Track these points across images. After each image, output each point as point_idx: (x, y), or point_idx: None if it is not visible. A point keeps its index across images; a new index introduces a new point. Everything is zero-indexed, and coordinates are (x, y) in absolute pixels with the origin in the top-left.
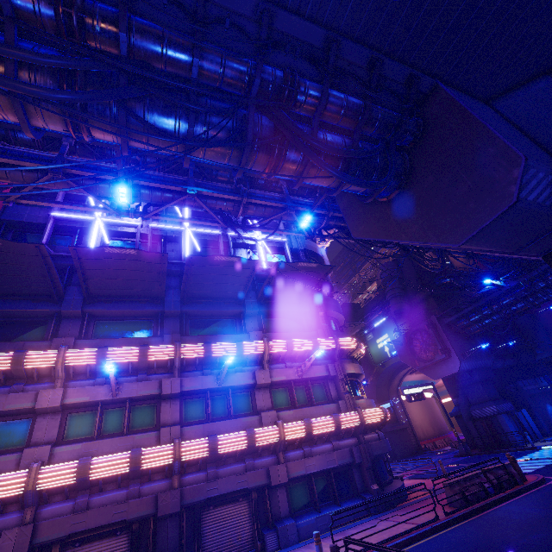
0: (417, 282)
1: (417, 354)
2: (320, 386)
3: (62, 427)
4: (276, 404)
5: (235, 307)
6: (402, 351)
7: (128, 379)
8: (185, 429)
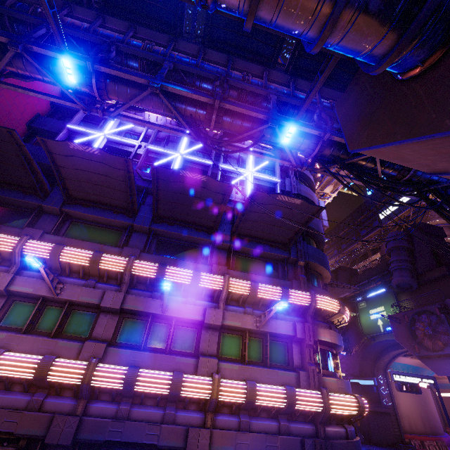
0: (430, 258)
1: (418, 338)
2: (282, 346)
3: (3, 311)
4: (223, 351)
5: (205, 236)
6: (399, 330)
7: (77, 282)
8: (110, 350)
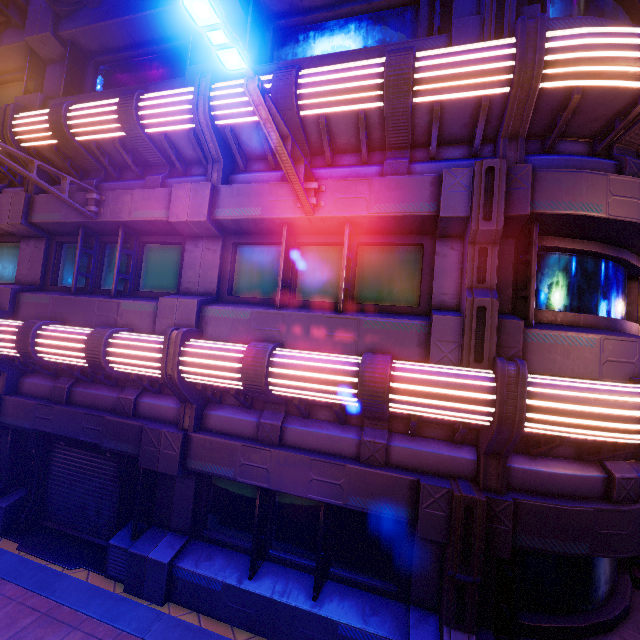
0: None
1: None
2: (405, 256)
3: None
4: (242, 284)
5: None
6: None
7: None
8: (23, 298)
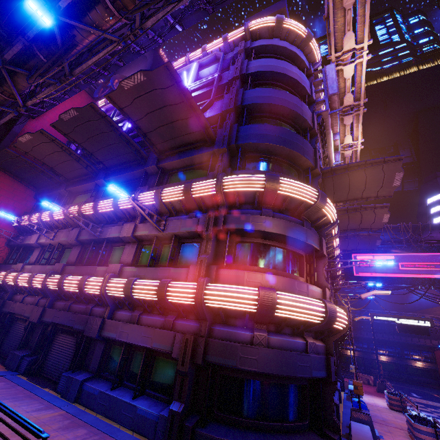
0: None
1: None
2: (196, 247)
3: (40, 256)
4: (142, 260)
5: (139, 168)
6: None
7: (66, 231)
8: (66, 268)
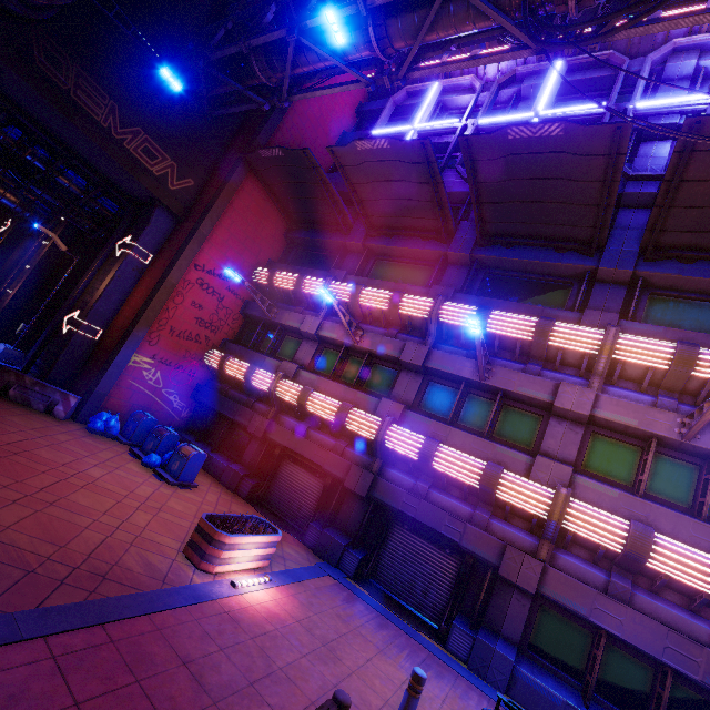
0: None
1: None
2: None
3: (316, 357)
4: (592, 463)
5: (575, 259)
6: None
7: (378, 331)
8: (408, 414)
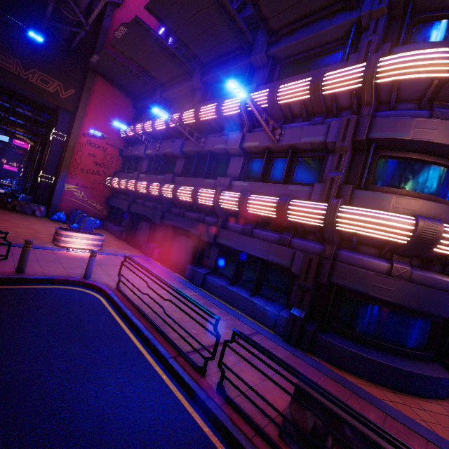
0: None
1: None
2: (317, 162)
3: (149, 166)
4: (249, 175)
5: (242, 60)
6: None
7: (168, 142)
8: (175, 178)
